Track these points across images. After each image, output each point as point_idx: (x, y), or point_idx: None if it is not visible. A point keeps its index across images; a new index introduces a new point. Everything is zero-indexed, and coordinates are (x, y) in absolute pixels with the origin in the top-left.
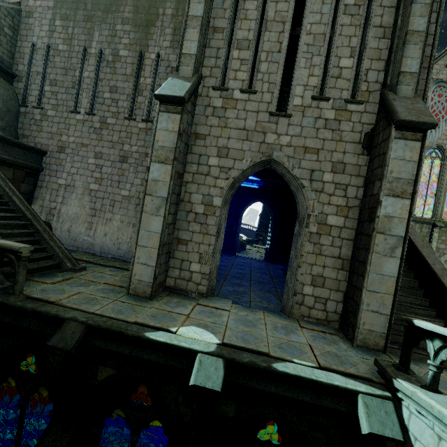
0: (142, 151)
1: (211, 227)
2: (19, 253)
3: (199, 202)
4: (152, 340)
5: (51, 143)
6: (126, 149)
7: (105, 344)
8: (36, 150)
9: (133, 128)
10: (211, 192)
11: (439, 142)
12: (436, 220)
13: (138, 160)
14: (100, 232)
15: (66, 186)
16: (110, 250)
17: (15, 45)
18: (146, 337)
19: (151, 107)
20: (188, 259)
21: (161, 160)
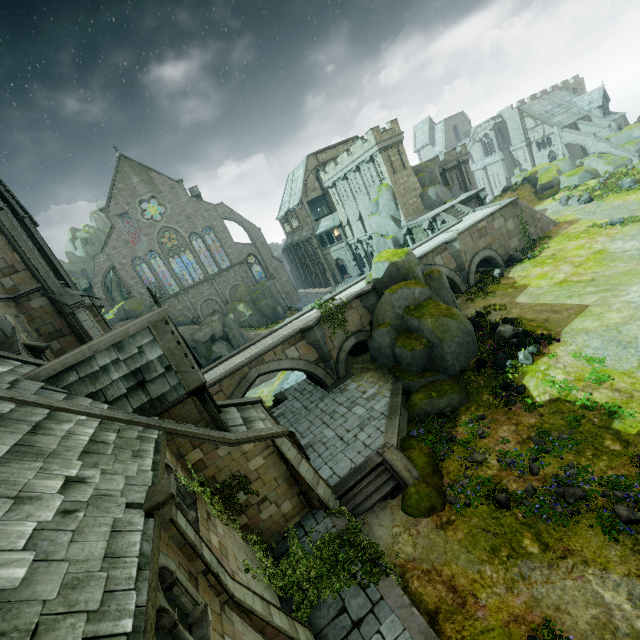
0: None
1: None
2: None
3: None
4: None
5: None
6: None
7: None
8: None
9: None
10: None
11: (150, 249)
12: (180, 291)
13: None
14: None
15: None
16: None
17: None
18: None
19: None
20: None
21: None
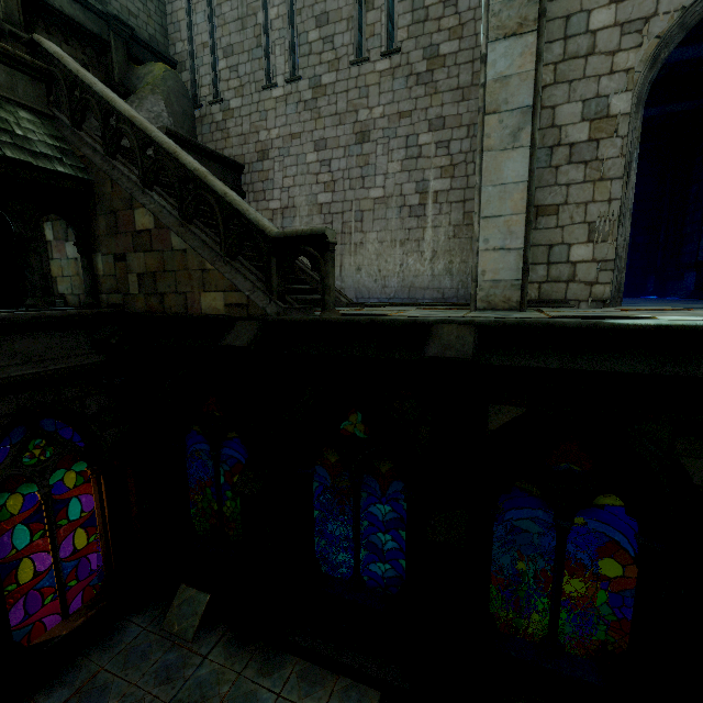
0: (392, 111)
1: (611, 162)
2: (322, 240)
3: (575, 119)
4: (626, 326)
5: (246, 151)
6: (363, 119)
7: (509, 359)
8: (232, 164)
9: (367, 77)
10: (602, 89)
11: None
12: None
13: (388, 129)
14: (349, 268)
15: (282, 211)
16: (371, 292)
17: (164, 13)
18: (609, 324)
19: (394, 24)
20: (562, 241)
21: (510, 32)
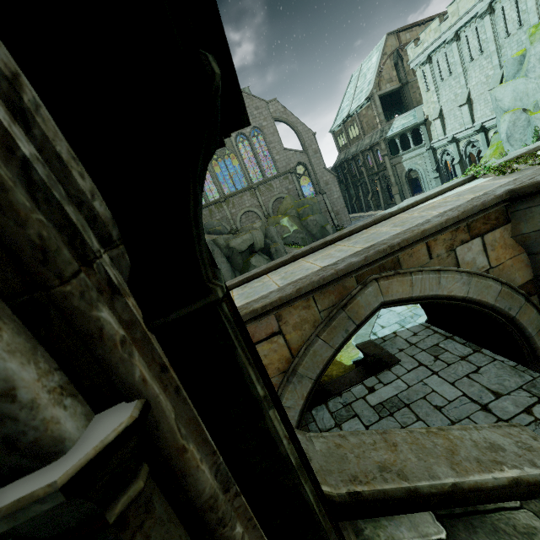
0: None
1: None
2: None
3: None
4: None
5: None
6: None
7: None
8: None
9: None
10: None
11: None
12: (220, 198)
13: None
14: None
15: None
16: None
17: None
18: None
19: None
20: None
21: None
